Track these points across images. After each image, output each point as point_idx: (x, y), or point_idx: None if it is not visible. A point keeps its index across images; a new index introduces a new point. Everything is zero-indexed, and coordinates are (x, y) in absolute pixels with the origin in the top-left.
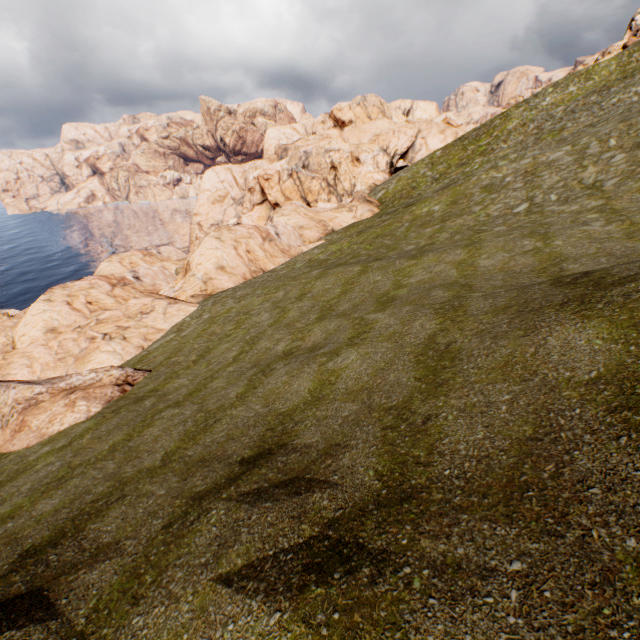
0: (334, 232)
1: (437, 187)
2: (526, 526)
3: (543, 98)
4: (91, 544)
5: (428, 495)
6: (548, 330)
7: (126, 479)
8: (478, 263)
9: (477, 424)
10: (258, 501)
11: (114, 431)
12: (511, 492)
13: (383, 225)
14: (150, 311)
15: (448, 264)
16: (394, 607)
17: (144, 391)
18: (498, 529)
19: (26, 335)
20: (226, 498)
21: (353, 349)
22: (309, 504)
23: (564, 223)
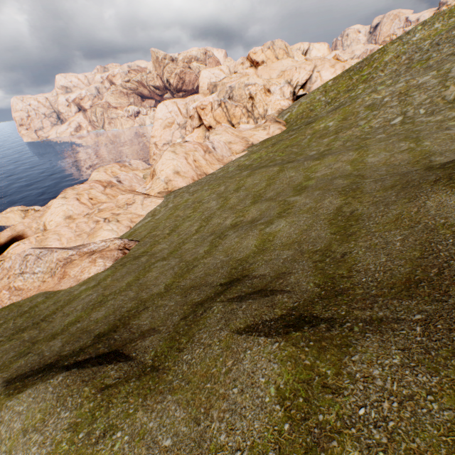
0: (253, 145)
1: (329, 109)
2: (422, 299)
3: (413, 35)
4: (137, 330)
5: (353, 291)
6: (426, 197)
7: (144, 299)
8: (366, 160)
9: (380, 254)
10: (242, 300)
11: (126, 275)
12: (409, 285)
13: (291, 138)
14: (132, 203)
15: (344, 162)
16: (345, 339)
17: (138, 253)
18: (403, 302)
19: (53, 221)
20: (220, 301)
21: (282, 219)
22: (276, 300)
23: (431, 129)
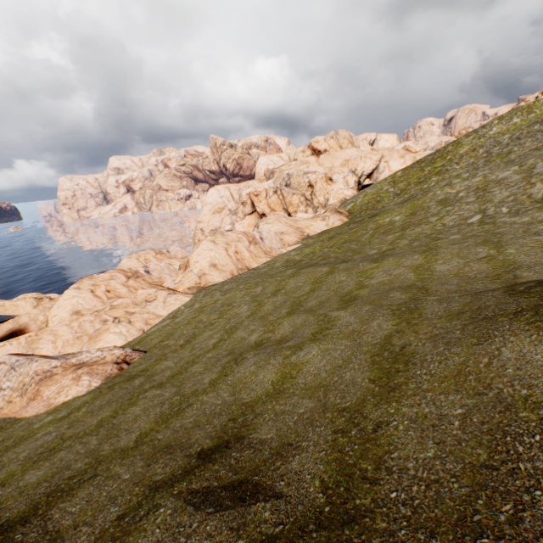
0: (309, 237)
1: (398, 201)
2: None
3: (490, 128)
4: (54, 526)
5: (371, 521)
6: (502, 340)
7: (102, 457)
8: (434, 268)
9: (428, 439)
10: (203, 503)
11: (105, 406)
12: (462, 534)
13: (350, 232)
14: (153, 300)
15: (406, 268)
16: None
17: (137, 370)
18: None
19: (57, 316)
20: (176, 494)
21: (315, 344)
22: (250, 514)
23: (516, 233)
